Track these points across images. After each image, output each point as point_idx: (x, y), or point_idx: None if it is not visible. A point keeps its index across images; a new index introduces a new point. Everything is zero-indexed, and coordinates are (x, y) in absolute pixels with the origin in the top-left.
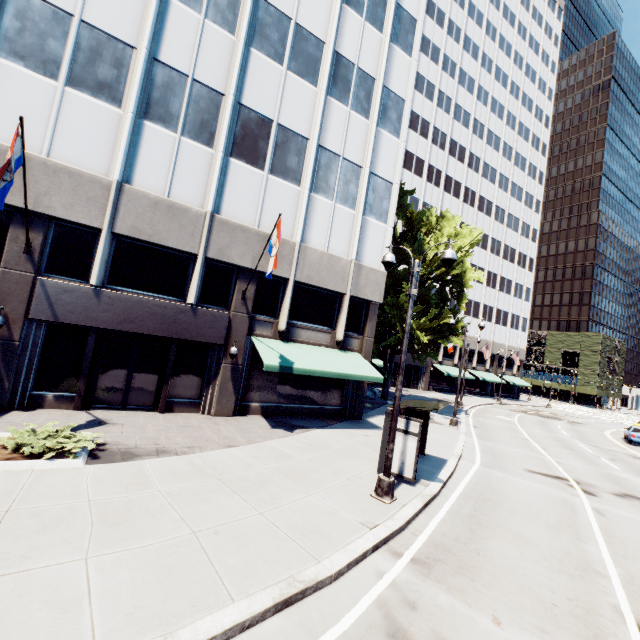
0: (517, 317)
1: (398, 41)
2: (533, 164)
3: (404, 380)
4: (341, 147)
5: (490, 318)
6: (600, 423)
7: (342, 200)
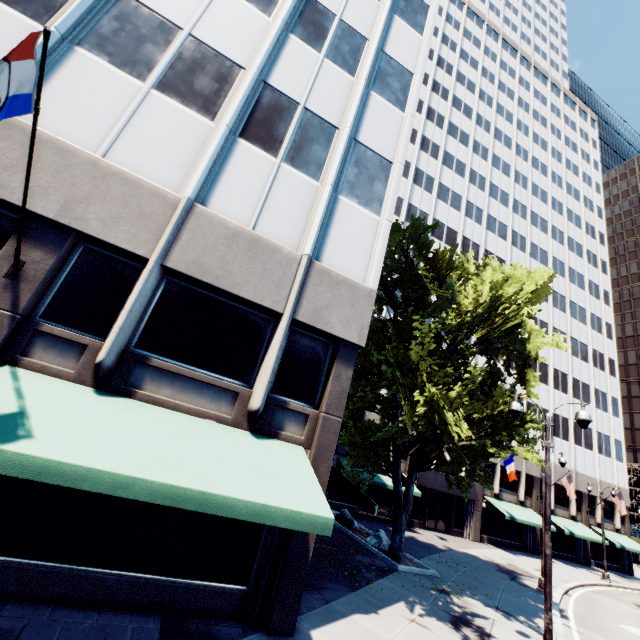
0: (606, 437)
1: (403, 16)
2: (591, 251)
3: (440, 519)
4: (303, 94)
5: (566, 434)
6: None
7: (296, 161)
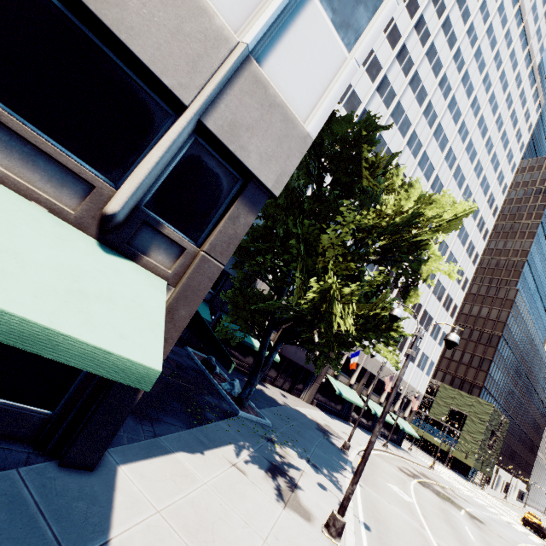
0: (426, 357)
1: None
2: (483, 218)
3: (288, 381)
4: None
5: (401, 348)
6: (496, 522)
7: None
